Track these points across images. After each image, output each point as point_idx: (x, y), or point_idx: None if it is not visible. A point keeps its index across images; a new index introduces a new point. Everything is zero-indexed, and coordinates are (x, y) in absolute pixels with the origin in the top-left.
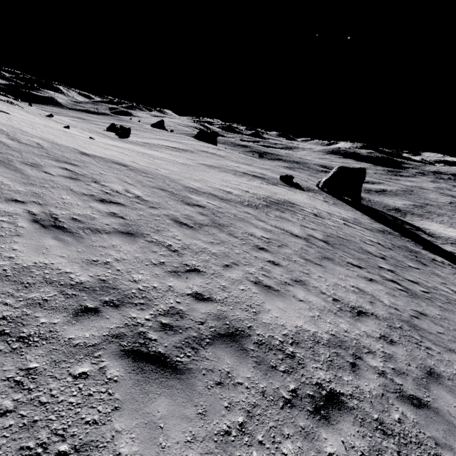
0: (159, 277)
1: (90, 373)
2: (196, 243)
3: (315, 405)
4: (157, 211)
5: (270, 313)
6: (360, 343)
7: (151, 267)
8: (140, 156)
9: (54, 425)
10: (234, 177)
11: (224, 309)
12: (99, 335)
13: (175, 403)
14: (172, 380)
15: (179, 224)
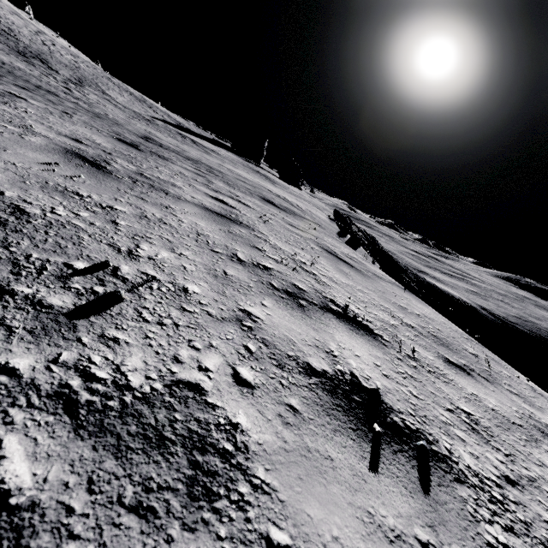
0: None
1: None
2: None
3: None
4: None
5: None
6: None
7: None
8: None
9: None
10: None
11: None
12: None
13: None
14: None
15: None
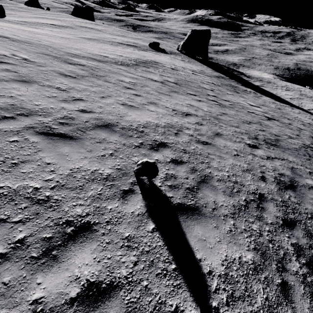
0: (54, 103)
1: (19, 140)
2: (79, 86)
3: (152, 146)
4: (45, 68)
5: (131, 117)
6: (183, 125)
7: (47, 98)
8: (21, 31)
9: (5, 156)
10: (111, 46)
11: (101, 116)
12: (19, 127)
13: (74, 148)
14: (71, 141)
15: (64, 76)
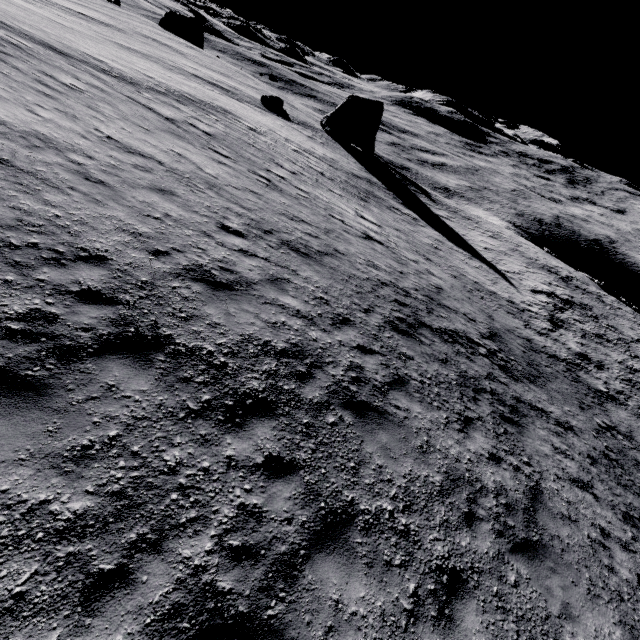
0: None
1: None
2: None
3: None
4: None
5: None
6: (85, 152)
7: None
8: None
9: None
10: (159, 68)
11: None
12: None
13: None
14: None
15: None
